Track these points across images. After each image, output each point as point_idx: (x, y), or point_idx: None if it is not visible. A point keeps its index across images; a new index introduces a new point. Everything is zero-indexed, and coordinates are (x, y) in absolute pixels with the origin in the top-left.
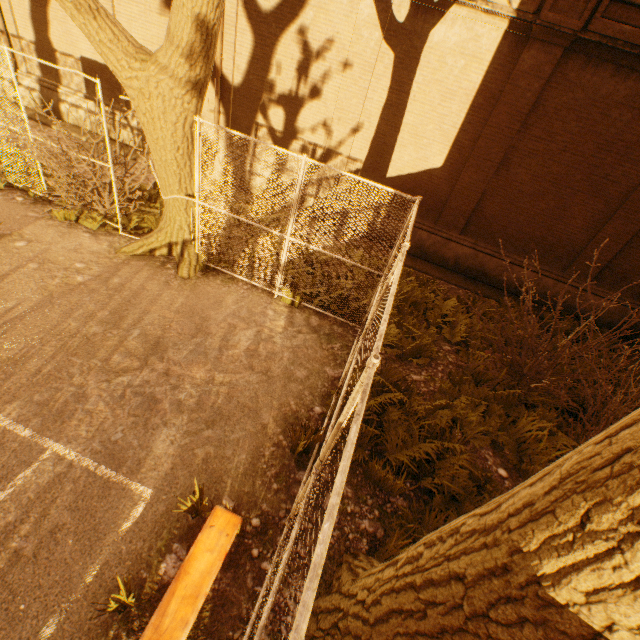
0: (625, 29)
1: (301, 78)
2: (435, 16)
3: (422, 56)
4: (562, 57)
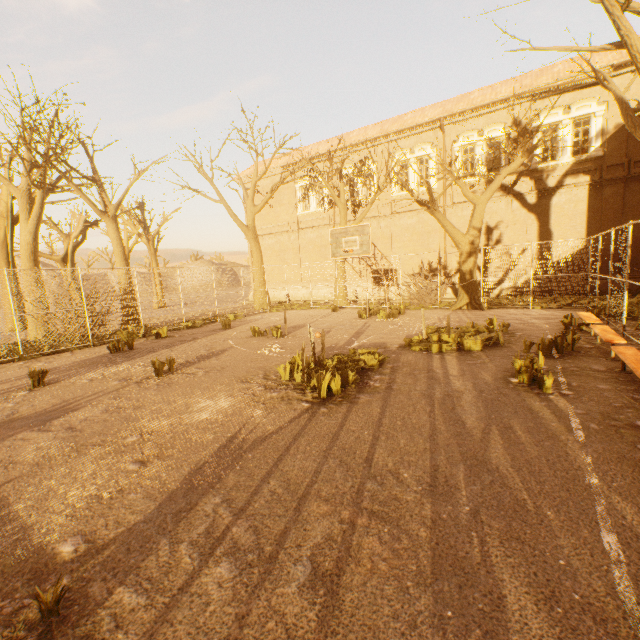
0: None
1: (488, 239)
2: (549, 196)
3: (550, 210)
4: (624, 185)
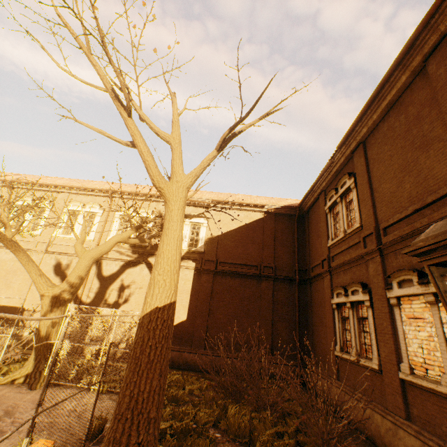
0: (227, 267)
1: (120, 296)
2: None
3: None
4: (214, 276)
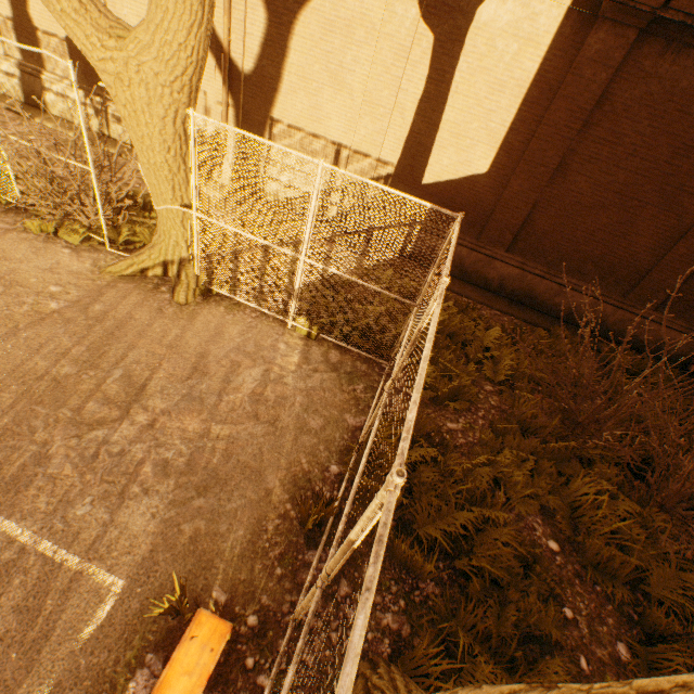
0: None
1: (323, 64)
2: None
3: (467, 38)
4: (636, 41)
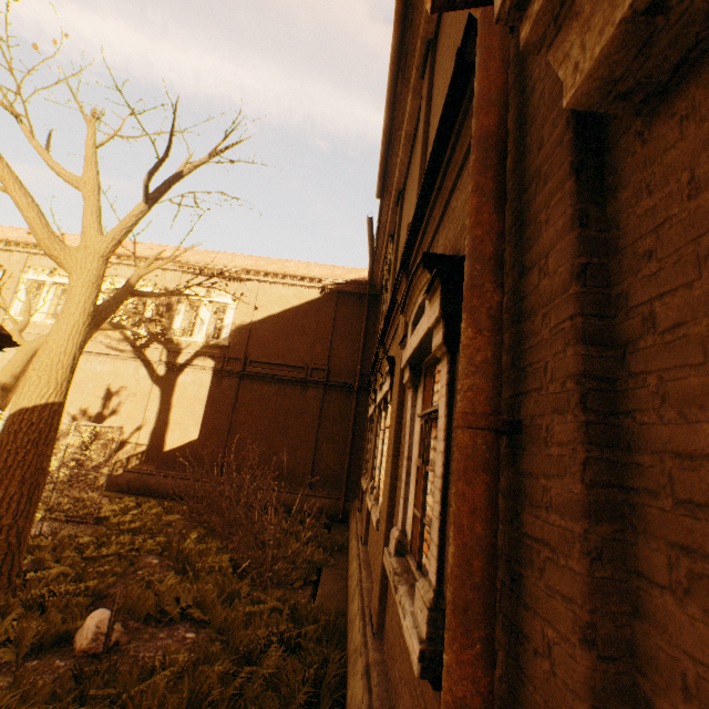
0: (261, 369)
1: (106, 405)
2: (179, 372)
3: (176, 388)
4: (242, 381)
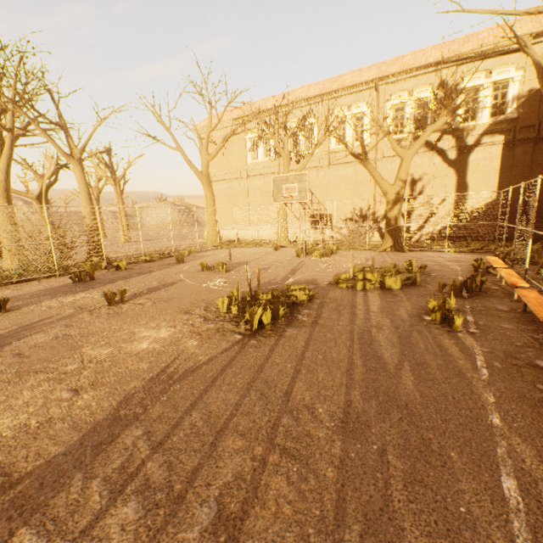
0: None
1: (412, 190)
2: (468, 153)
3: (467, 166)
4: (533, 145)
